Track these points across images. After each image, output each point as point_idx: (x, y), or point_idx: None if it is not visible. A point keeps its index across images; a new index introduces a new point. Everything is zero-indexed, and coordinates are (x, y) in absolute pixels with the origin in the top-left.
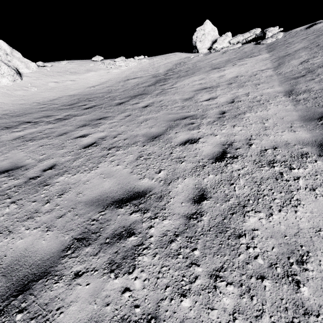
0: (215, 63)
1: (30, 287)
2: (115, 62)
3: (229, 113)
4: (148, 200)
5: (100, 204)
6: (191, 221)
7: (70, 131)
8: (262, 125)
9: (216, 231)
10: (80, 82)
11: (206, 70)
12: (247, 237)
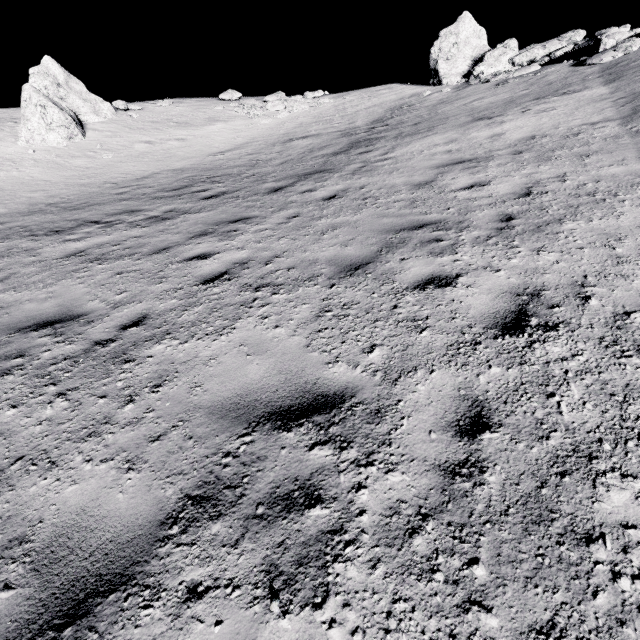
0: (481, 107)
1: (90, 609)
2: (265, 104)
3: (523, 220)
4: (349, 418)
5: (241, 416)
6: (456, 482)
7: (176, 245)
8: (610, 253)
9: (525, 517)
10: (195, 142)
11: (460, 123)
12: (609, 544)
